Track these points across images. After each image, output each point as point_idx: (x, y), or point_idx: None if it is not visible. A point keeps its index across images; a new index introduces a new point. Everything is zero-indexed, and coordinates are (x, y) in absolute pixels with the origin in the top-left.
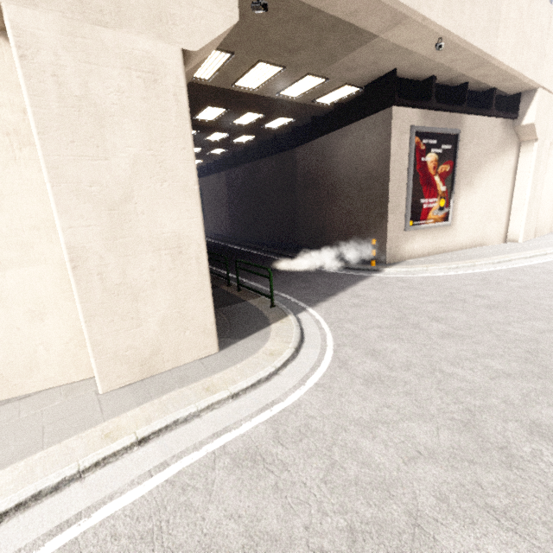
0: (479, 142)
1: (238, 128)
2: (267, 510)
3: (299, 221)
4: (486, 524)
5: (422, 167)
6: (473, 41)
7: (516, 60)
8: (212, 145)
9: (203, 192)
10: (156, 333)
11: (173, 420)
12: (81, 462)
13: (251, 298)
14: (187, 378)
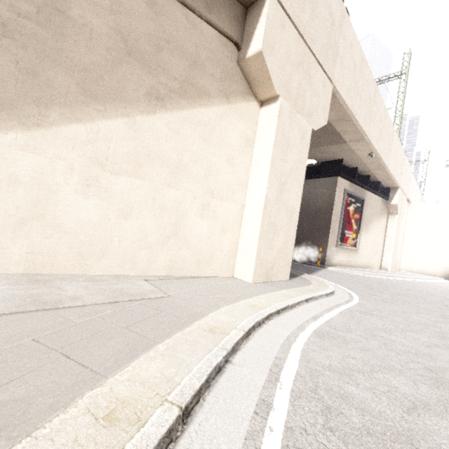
0: (372, 207)
1: None
2: (397, 325)
3: None
4: None
5: (347, 212)
6: (382, 157)
7: (393, 171)
8: None
9: None
10: (275, 256)
11: (312, 296)
12: (292, 300)
13: None
14: (290, 286)
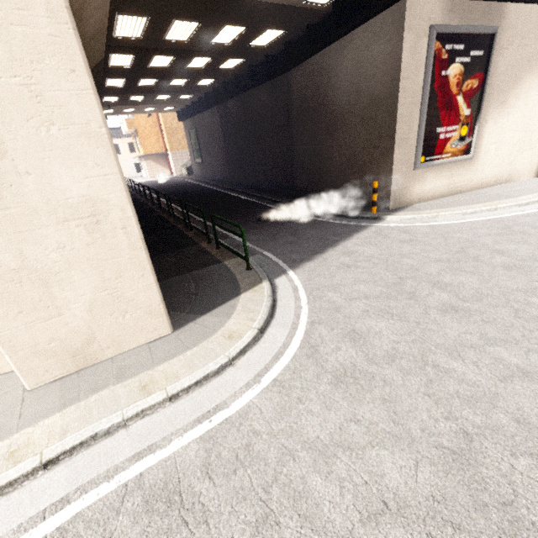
0: (523, 43)
1: (221, 49)
2: None
3: (296, 161)
4: None
5: (442, 84)
6: None
7: None
8: (198, 74)
9: (198, 132)
10: (85, 320)
11: (90, 435)
12: None
13: (229, 258)
14: (127, 371)
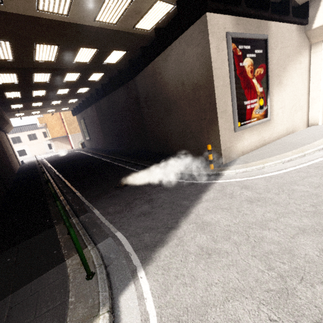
0: (283, 46)
1: (84, 66)
2: None
3: (148, 133)
4: None
5: (242, 71)
6: None
7: None
8: (75, 85)
9: (85, 121)
10: None
11: None
12: None
13: (75, 251)
14: None
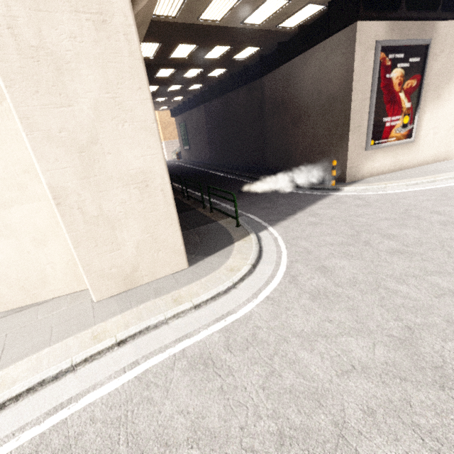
0: (453, 50)
1: (210, 62)
2: (211, 409)
3: (268, 146)
4: (410, 441)
5: (387, 84)
6: None
7: None
8: (190, 81)
9: (187, 125)
10: (134, 254)
11: (145, 326)
12: (74, 358)
13: (221, 219)
14: (161, 291)
